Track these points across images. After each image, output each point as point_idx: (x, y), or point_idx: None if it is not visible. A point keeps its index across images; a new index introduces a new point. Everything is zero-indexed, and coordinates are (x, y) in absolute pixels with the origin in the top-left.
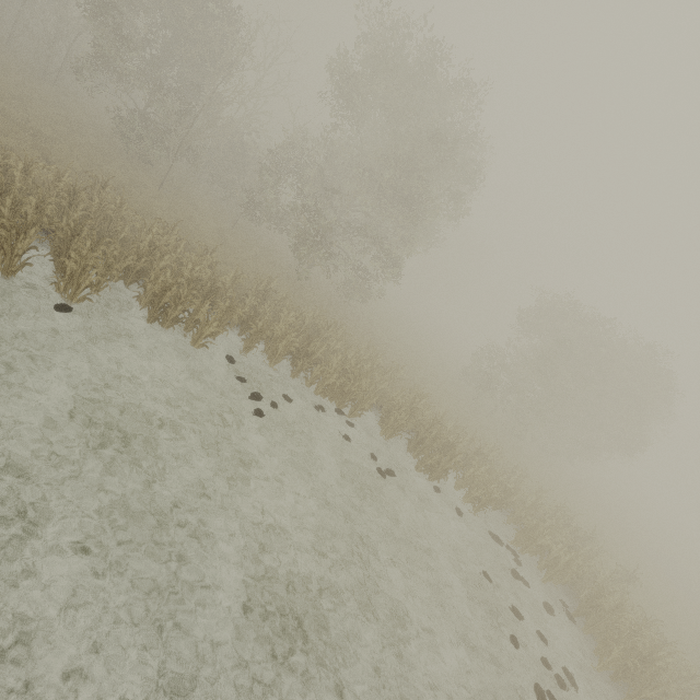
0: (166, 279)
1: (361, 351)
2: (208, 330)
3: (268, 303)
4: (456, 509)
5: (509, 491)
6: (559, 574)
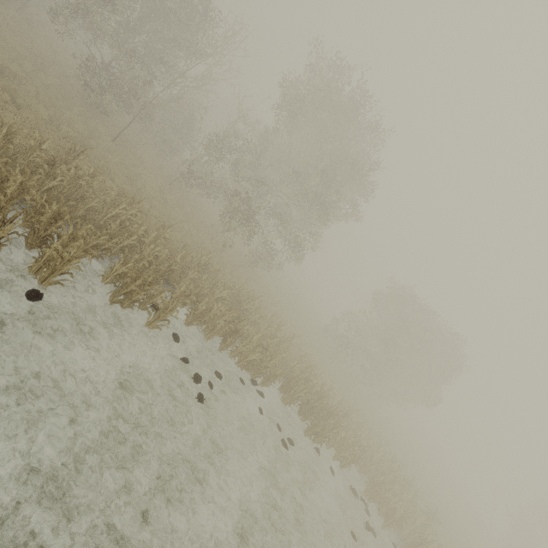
0: (134, 263)
1: (267, 318)
2: (165, 316)
3: (206, 276)
4: (330, 468)
5: (365, 450)
6: (395, 524)
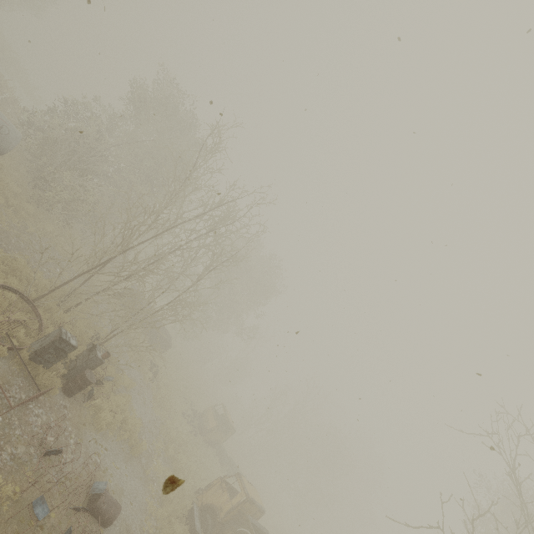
0: None
1: None
2: None
3: None
4: None
5: None
6: None
